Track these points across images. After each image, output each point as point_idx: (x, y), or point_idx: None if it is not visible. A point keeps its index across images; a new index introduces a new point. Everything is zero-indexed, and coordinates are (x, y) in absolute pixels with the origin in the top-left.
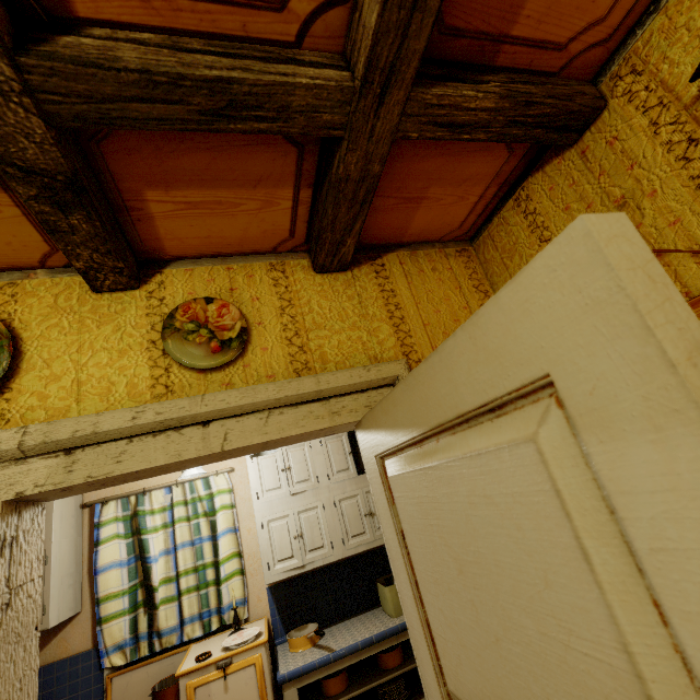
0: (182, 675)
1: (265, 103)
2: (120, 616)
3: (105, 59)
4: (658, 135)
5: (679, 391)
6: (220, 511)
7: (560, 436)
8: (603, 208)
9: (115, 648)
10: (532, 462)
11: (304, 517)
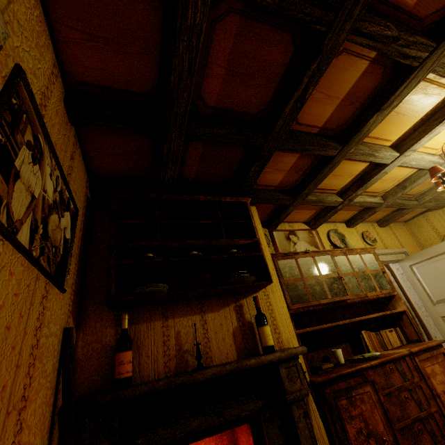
0: None
1: (407, 205)
2: None
3: (397, 202)
4: None
5: None
6: None
7: None
8: None
9: None
10: None
11: None
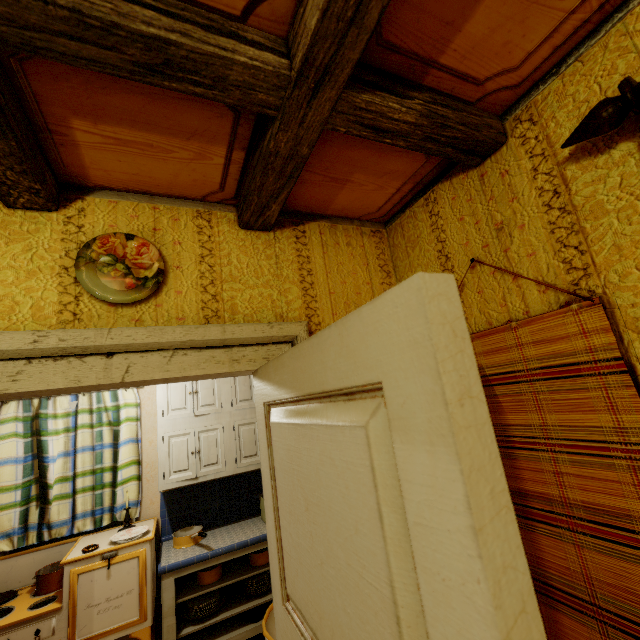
0: (67, 563)
1: (202, 70)
2: (11, 507)
3: None
4: (536, 180)
5: (447, 422)
6: (124, 422)
7: (382, 429)
8: (486, 227)
9: (2, 535)
10: (362, 442)
11: (204, 437)
